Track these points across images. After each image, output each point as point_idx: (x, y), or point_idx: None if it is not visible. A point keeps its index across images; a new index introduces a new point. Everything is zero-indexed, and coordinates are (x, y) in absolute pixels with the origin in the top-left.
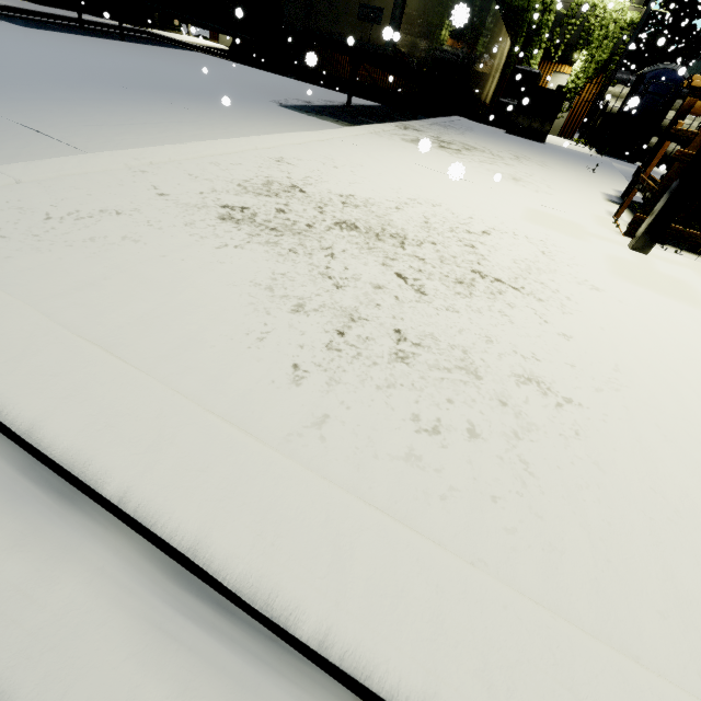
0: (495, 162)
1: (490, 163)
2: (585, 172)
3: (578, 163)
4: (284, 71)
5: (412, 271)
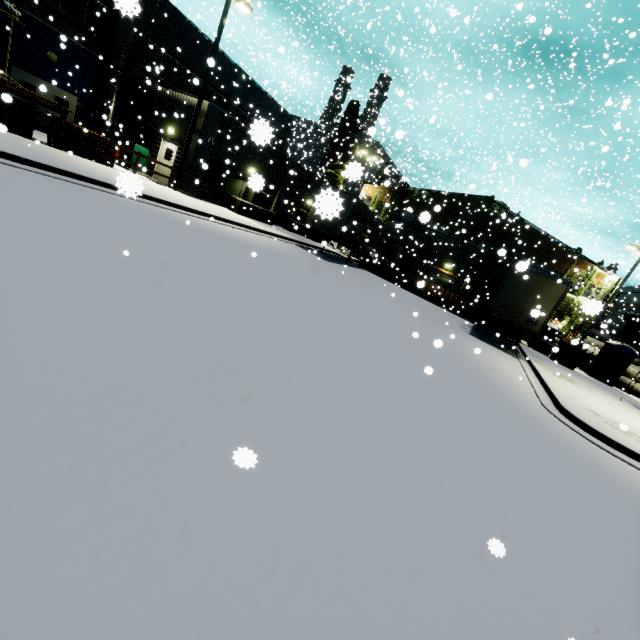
0: (593, 393)
1: (593, 394)
2: (618, 400)
3: (606, 391)
4: (385, 277)
5: None
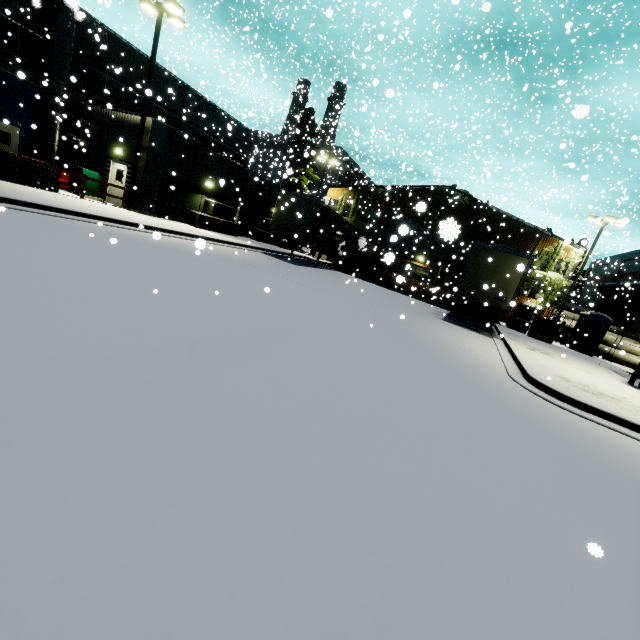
0: (568, 362)
1: (568, 363)
2: (596, 367)
3: (584, 360)
4: (360, 277)
5: (633, 408)
